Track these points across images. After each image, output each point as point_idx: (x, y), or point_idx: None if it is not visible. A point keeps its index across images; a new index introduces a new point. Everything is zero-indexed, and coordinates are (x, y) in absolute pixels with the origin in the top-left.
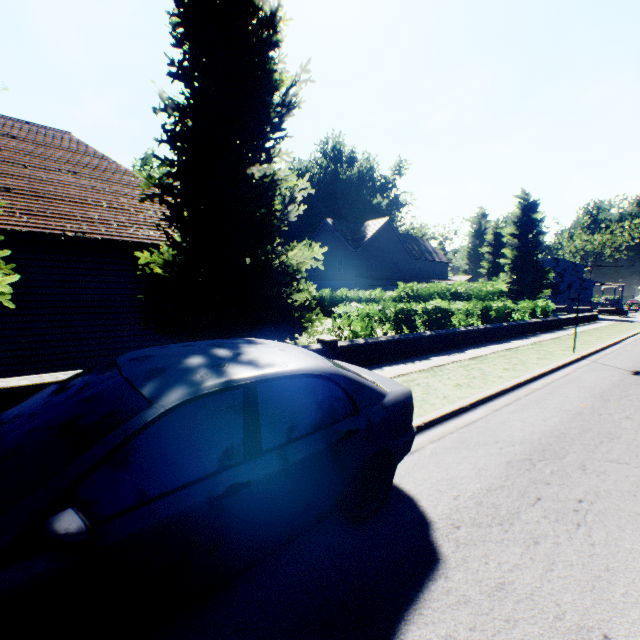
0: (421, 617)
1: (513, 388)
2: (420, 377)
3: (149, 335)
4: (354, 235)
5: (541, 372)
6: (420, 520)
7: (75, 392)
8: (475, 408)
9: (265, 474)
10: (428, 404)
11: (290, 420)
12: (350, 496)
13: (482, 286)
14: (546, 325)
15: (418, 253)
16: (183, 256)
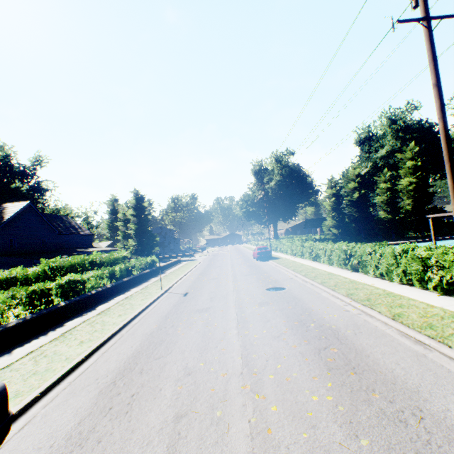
0: None
1: (121, 329)
2: (50, 347)
3: None
4: None
5: (141, 310)
6: None
7: None
8: (91, 357)
9: None
10: (50, 372)
11: None
12: None
13: (111, 254)
14: (154, 272)
15: (65, 229)
16: None
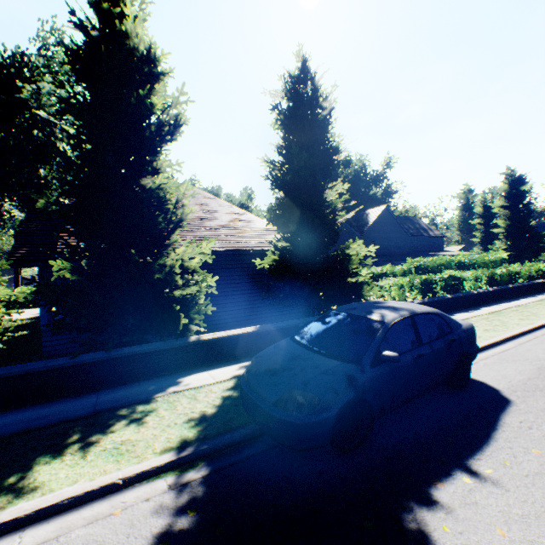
0: (509, 415)
1: (530, 331)
2: None
3: (256, 308)
4: (358, 222)
5: None
6: (491, 389)
7: (338, 322)
8: (504, 343)
9: (427, 352)
10: None
11: (428, 332)
12: (454, 373)
13: (484, 256)
14: None
15: (414, 231)
16: (278, 256)
